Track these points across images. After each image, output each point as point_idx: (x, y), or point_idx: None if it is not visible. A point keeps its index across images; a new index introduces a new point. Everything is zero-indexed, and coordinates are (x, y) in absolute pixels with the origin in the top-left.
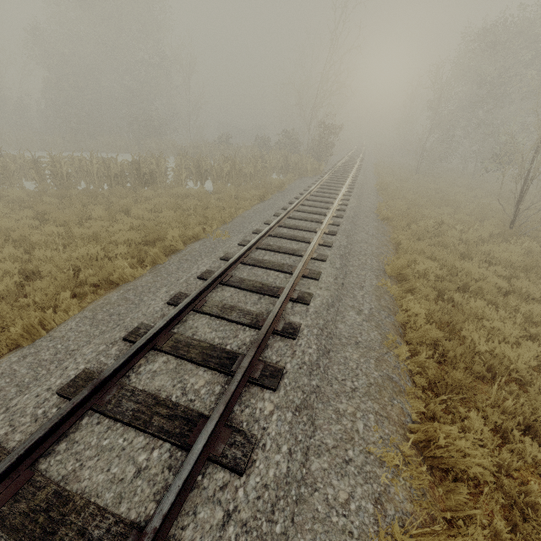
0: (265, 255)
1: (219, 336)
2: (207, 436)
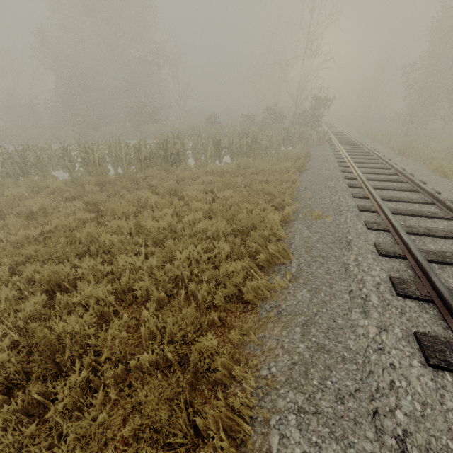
0: (424, 243)
1: None
2: None
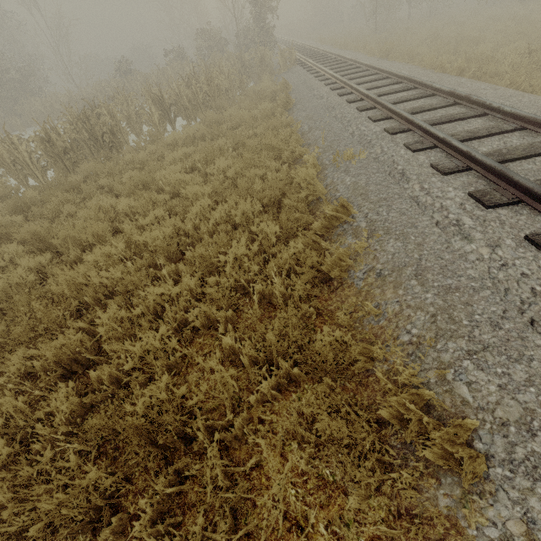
0: (474, 148)
1: None
2: None
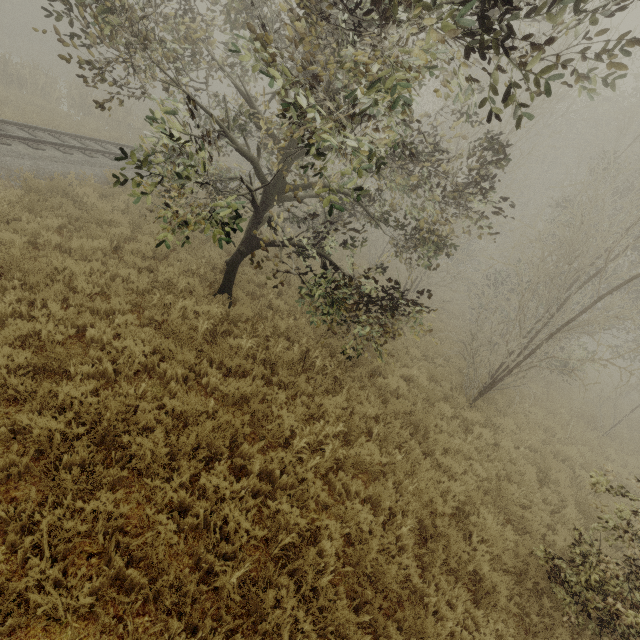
0: (20, 133)
1: None
2: None
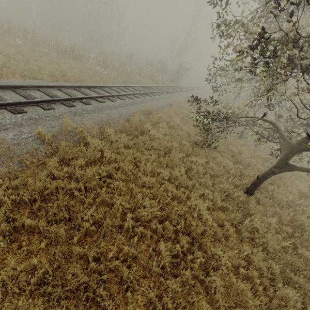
0: (101, 91)
1: (62, 96)
2: (39, 100)
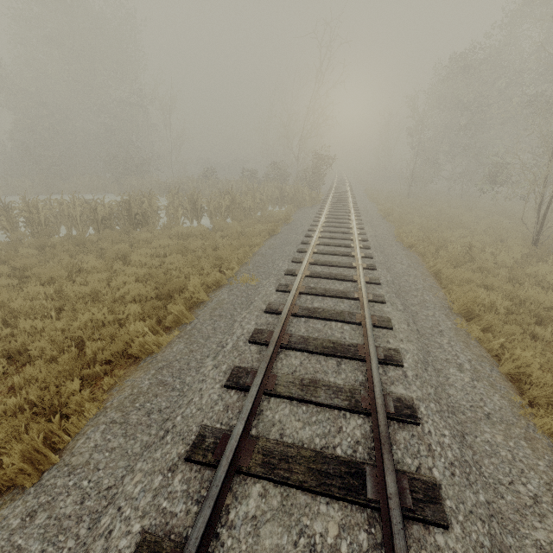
0: (313, 302)
1: (318, 434)
2: None
